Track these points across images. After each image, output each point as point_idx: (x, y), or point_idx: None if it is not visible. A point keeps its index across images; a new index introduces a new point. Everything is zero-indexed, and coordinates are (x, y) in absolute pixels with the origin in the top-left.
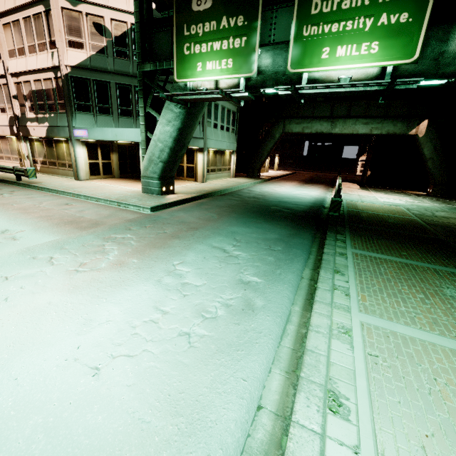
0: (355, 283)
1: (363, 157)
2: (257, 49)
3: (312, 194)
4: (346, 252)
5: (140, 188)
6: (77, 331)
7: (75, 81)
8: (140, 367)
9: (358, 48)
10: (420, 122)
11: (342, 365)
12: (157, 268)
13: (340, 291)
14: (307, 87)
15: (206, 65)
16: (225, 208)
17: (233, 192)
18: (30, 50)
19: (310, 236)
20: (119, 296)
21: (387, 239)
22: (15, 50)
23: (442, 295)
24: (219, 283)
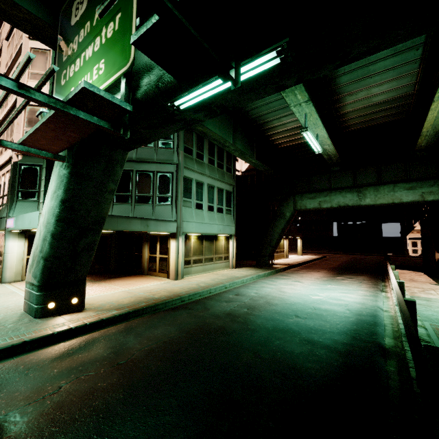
0: None
1: (411, 234)
2: (134, 18)
3: (349, 301)
4: None
5: None
6: None
7: (25, 168)
8: None
9: None
10: None
11: None
12: None
13: None
14: None
15: None
16: (111, 368)
17: (202, 300)
18: (5, 149)
19: None
20: None
21: None
22: None
23: None
24: None
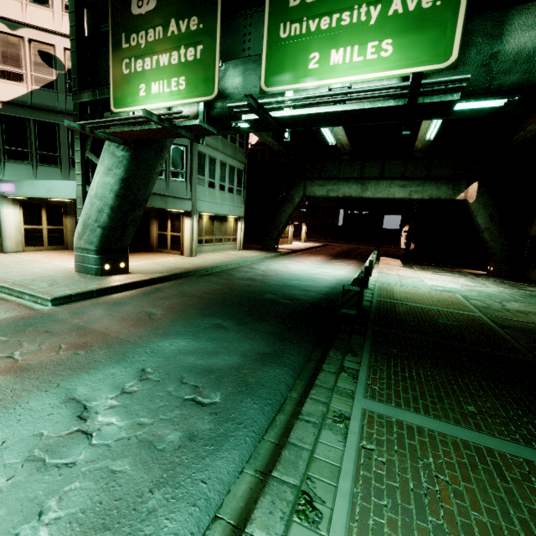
0: None
1: (406, 227)
2: (218, 61)
3: (336, 274)
4: (350, 411)
5: None
6: None
7: (8, 121)
8: None
9: (361, 50)
10: (468, 185)
11: None
12: None
13: None
14: (277, 101)
15: (152, 87)
16: (188, 298)
17: (224, 271)
18: None
19: (298, 359)
20: None
21: (437, 364)
22: None
23: None
24: None
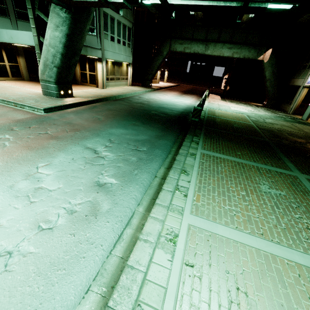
0: (195, 183)
1: (226, 76)
2: None
3: (186, 102)
4: (196, 153)
5: None
6: None
7: None
8: None
9: None
10: (266, 50)
11: (156, 283)
12: (18, 171)
13: (180, 191)
14: None
15: None
16: (113, 111)
17: (125, 98)
18: None
19: (173, 138)
20: None
21: (230, 140)
22: None
23: (258, 191)
24: (75, 187)
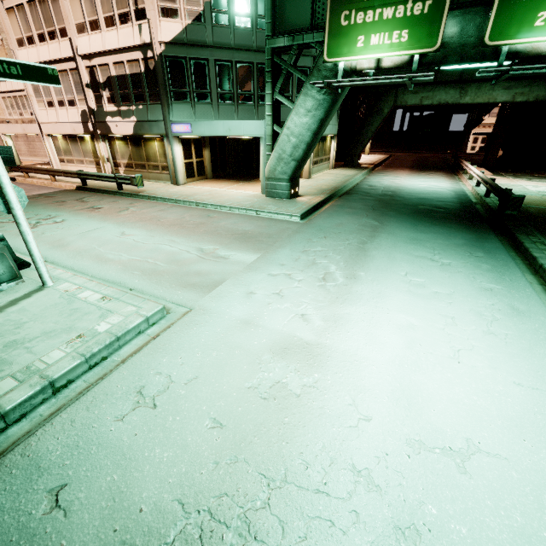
0: None
1: (476, 129)
2: (445, 16)
3: (444, 187)
4: None
5: (255, 191)
6: (402, 334)
7: (170, 62)
8: (485, 357)
9: None
10: None
11: None
12: (392, 279)
13: None
14: (524, 68)
15: (371, 39)
16: (372, 211)
17: (355, 190)
18: (107, 23)
19: (497, 240)
20: (395, 306)
21: None
22: (85, 24)
23: None
24: (466, 291)
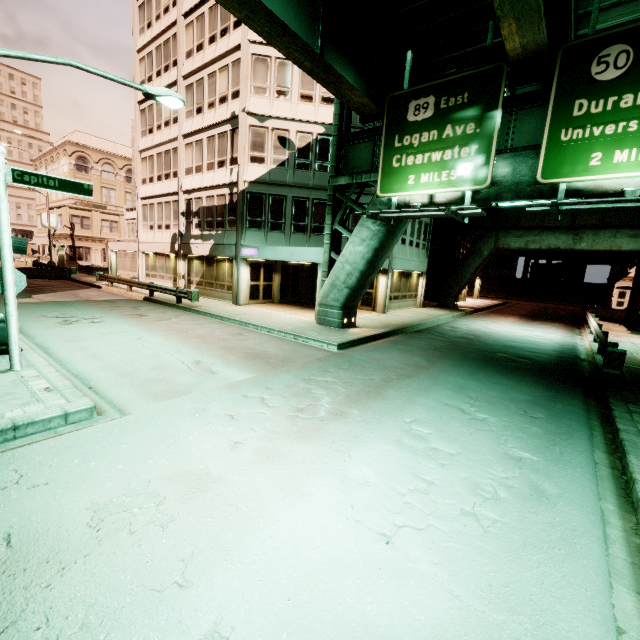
0: None
1: (621, 282)
2: (492, 158)
3: (551, 338)
4: None
5: (311, 318)
6: (339, 488)
7: (251, 196)
8: (436, 544)
9: None
10: None
11: None
12: (388, 424)
13: None
14: (574, 202)
15: (421, 177)
16: (431, 351)
17: (430, 329)
18: (208, 168)
19: (580, 403)
20: (362, 454)
21: None
22: (192, 168)
23: None
24: (480, 455)
